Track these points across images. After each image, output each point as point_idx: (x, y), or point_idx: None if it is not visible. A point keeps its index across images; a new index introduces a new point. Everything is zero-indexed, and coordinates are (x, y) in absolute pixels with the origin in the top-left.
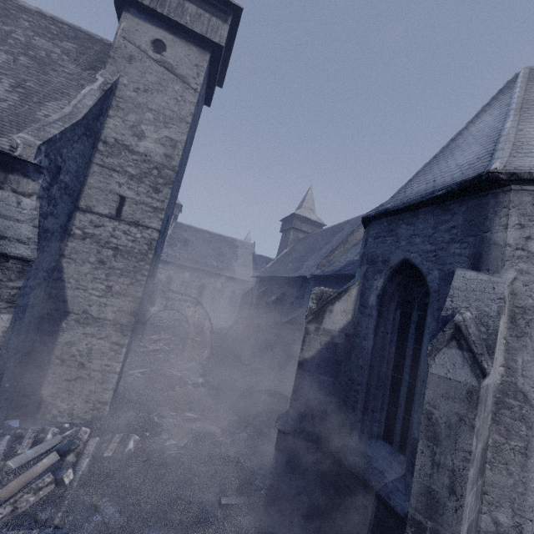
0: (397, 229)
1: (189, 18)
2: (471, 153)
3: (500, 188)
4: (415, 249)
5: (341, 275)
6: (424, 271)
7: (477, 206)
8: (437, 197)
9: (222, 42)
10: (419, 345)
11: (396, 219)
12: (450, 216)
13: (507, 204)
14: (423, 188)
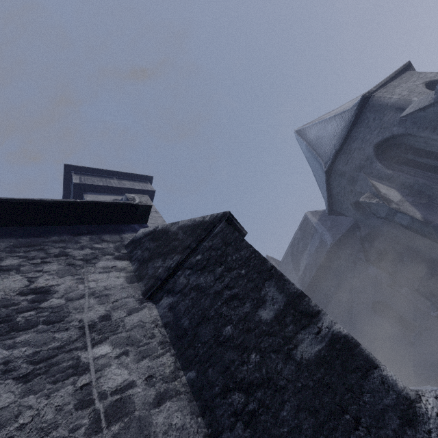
0: (351, 148)
1: (129, 185)
2: (331, 125)
3: (370, 99)
4: (372, 139)
5: (309, 286)
6: (389, 135)
7: (371, 108)
8: (353, 122)
9: (153, 189)
10: (432, 156)
11: (345, 148)
12: (366, 120)
13: (379, 97)
14: (336, 138)
